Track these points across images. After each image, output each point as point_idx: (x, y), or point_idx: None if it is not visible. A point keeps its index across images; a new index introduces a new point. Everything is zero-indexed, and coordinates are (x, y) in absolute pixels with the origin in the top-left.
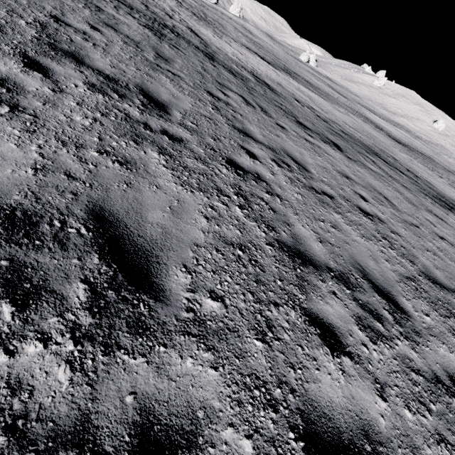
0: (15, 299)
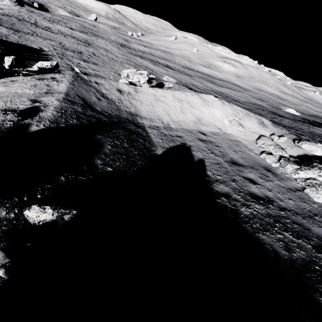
0: None
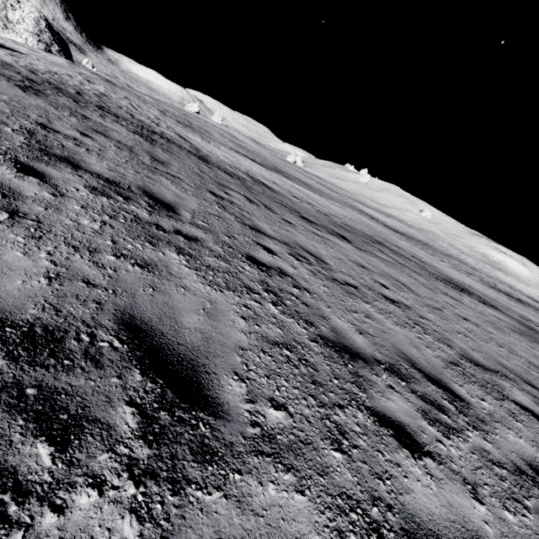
0: (53, 436)
